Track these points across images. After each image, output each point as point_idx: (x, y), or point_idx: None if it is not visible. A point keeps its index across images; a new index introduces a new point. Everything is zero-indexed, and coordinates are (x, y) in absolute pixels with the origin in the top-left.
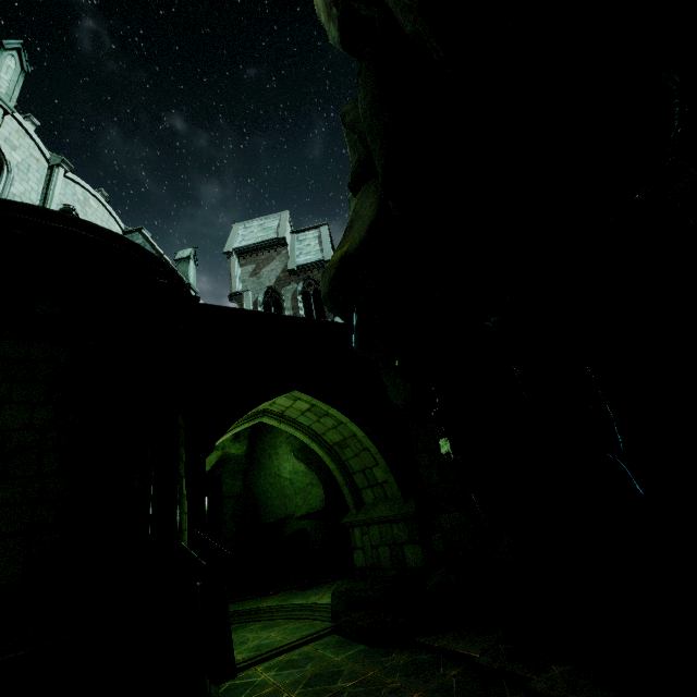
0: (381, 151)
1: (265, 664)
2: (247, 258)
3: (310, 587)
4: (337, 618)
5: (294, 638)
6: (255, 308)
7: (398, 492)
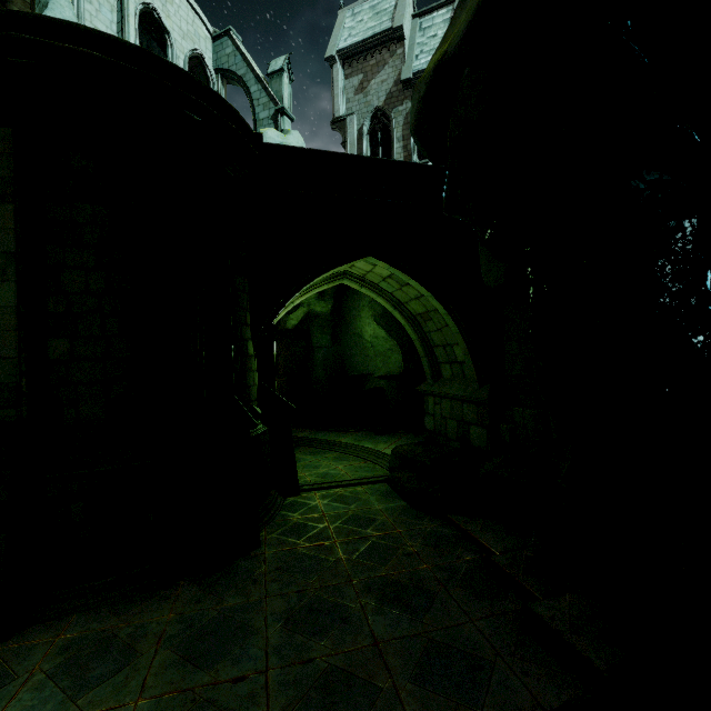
0: None
1: (323, 492)
2: (353, 65)
3: (384, 434)
4: (392, 470)
5: (352, 477)
6: (359, 139)
7: (474, 376)
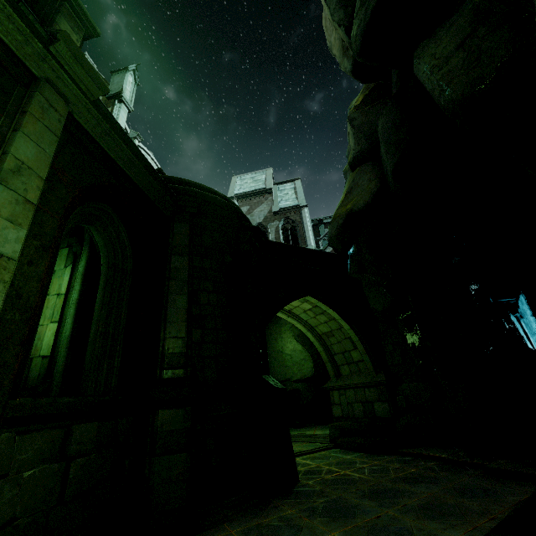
0: (395, 155)
1: (300, 457)
2: (244, 201)
3: (301, 427)
4: (334, 440)
5: (310, 448)
6: None
7: (371, 368)
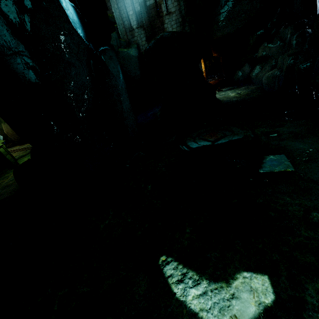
0: None
1: None
2: None
3: None
4: None
5: None
6: None
7: None
